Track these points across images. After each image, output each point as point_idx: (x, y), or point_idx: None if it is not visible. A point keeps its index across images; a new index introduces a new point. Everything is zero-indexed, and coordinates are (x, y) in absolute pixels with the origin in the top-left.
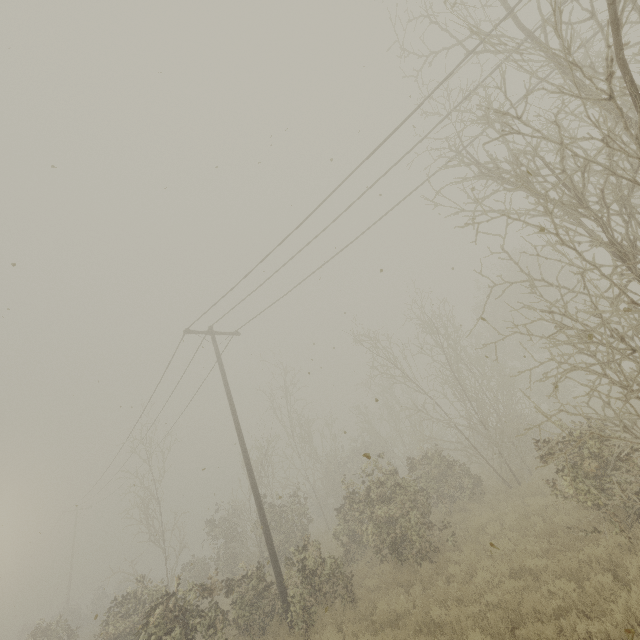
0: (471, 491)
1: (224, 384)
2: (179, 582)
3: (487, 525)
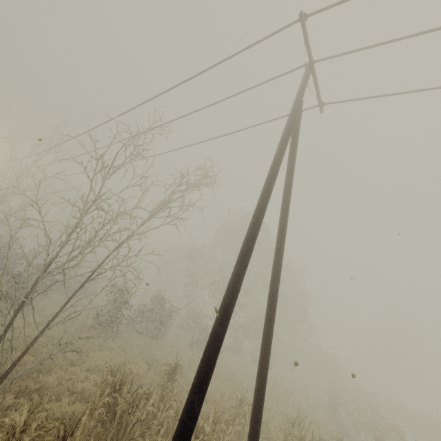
0: None
1: None
2: None
3: None
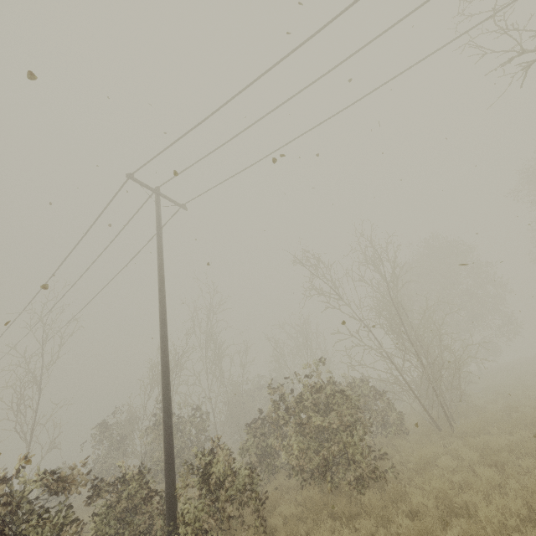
0: (397, 427)
1: (158, 244)
2: (21, 463)
3: (432, 460)
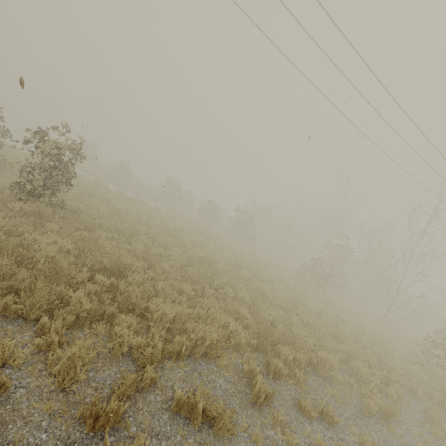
0: None
1: None
2: None
3: None
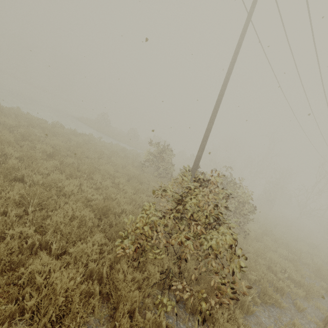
0: None
1: None
2: None
3: None
